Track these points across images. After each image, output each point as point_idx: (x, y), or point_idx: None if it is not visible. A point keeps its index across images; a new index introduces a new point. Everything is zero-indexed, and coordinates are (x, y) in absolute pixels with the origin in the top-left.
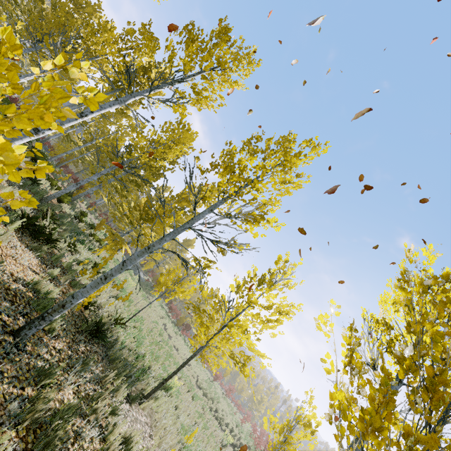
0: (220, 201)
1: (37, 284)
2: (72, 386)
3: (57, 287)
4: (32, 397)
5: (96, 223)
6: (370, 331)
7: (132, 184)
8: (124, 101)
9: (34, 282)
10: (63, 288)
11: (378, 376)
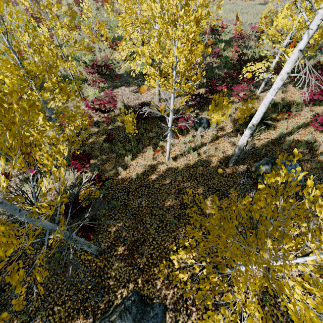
0: None
1: None
2: None
3: None
4: None
5: None
6: None
7: None
8: None
9: None
10: None
11: None
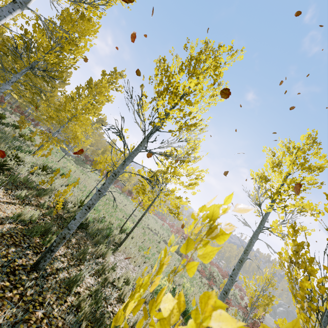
0: (162, 119)
1: (21, 217)
2: (88, 275)
3: (30, 205)
4: (76, 304)
5: (16, 121)
6: (260, 187)
7: (39, 79)
8: (24, 2)
9: (17, 215)
10: (34, 202)
11: (326, 268)
